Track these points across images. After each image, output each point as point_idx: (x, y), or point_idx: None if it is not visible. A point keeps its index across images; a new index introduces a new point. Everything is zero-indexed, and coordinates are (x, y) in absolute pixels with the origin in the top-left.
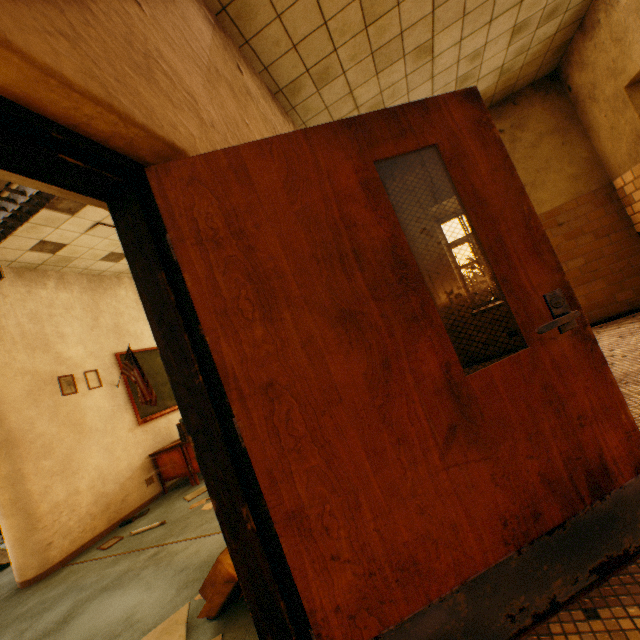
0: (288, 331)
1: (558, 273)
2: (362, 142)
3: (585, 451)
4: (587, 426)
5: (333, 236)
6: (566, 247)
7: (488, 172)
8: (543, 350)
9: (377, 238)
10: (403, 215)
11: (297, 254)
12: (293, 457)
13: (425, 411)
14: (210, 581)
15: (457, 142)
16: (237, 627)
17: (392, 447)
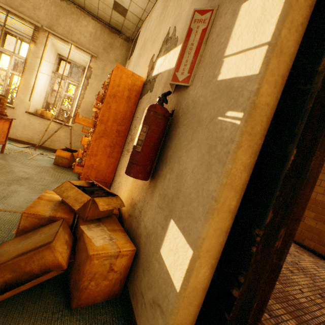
0: None
1: None
2: None
3: None
4: None
5: None
6: None
7: None
8: None
9: None
10: None
11: None
12: None
13: None
14: (11, 267)
15: None
16: (29, 316)
17: None
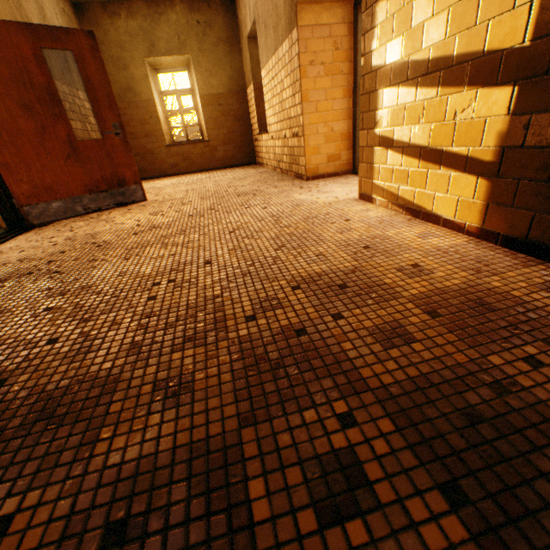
0: (0, 105)
1: (120, 118)
2: (36, 37)
3: (119, 174)
4: (121, 168)
5: (21, 74)
6: (221, 120)
7: (96, 71)
8: (109, 141)
9: (42, 81)
10: (126, 54)
11: (3, 76)
12: (4, 148)
13: (60, 148)
14: None
15: (83, 53)
16: None
17: (46, 155)
